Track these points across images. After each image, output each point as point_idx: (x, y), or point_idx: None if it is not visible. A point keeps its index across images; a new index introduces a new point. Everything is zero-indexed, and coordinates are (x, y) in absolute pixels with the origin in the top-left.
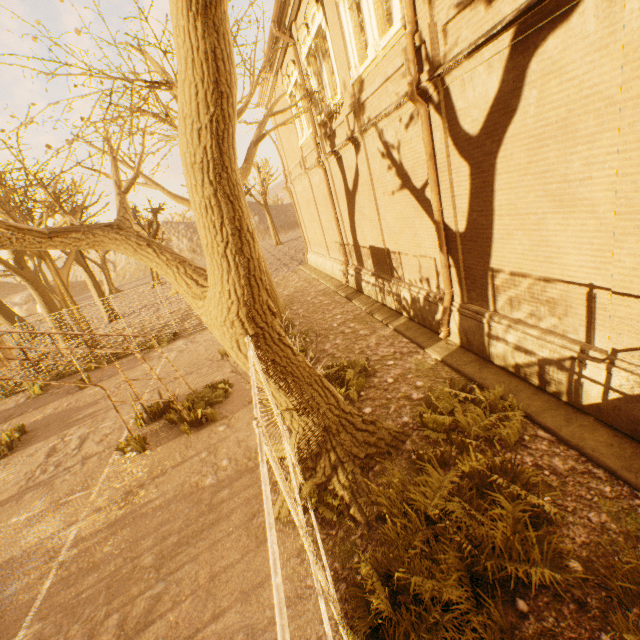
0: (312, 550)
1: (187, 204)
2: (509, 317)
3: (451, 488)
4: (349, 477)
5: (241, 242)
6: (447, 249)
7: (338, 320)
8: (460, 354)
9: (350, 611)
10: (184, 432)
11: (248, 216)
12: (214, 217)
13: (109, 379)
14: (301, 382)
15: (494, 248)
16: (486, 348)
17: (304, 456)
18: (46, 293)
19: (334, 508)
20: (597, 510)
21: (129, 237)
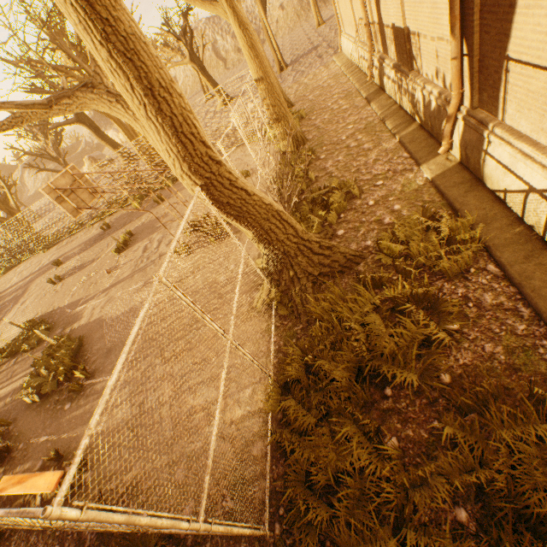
0: (229, 343)
1: (198, 4)
2: (515, 129)
3: (378, 306)
4: (301, 289)
5: (157, 101)
6: (462, 28)
7: (348, 131)
8: (454, 173)
9: (279, 370)
10: (210, 243)
11: (156, 69)
12: (122, 81)
13: (174, 196)
14: (258, 218)
15: (515, 24)
16: (481, 168)
17: (271, 271)
18: (122, 125)
19: (288, 308)
20: (496, 343)
21: (101, 95)
